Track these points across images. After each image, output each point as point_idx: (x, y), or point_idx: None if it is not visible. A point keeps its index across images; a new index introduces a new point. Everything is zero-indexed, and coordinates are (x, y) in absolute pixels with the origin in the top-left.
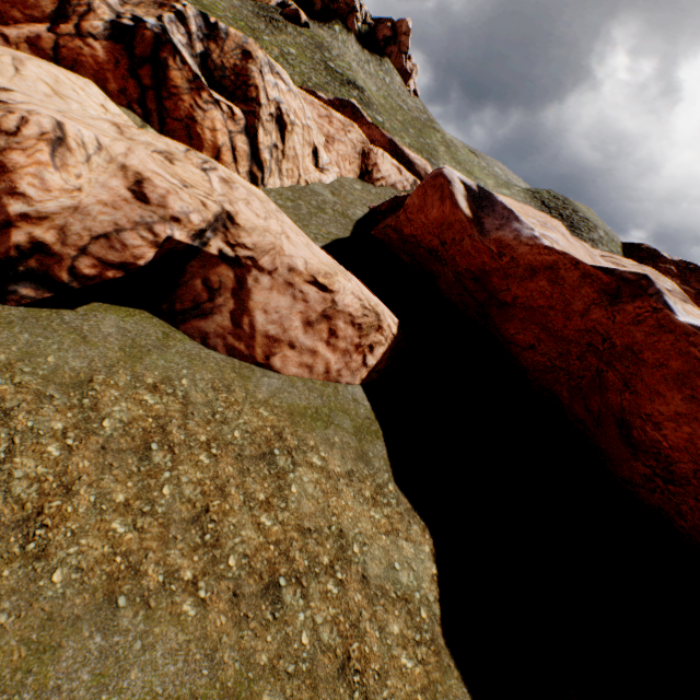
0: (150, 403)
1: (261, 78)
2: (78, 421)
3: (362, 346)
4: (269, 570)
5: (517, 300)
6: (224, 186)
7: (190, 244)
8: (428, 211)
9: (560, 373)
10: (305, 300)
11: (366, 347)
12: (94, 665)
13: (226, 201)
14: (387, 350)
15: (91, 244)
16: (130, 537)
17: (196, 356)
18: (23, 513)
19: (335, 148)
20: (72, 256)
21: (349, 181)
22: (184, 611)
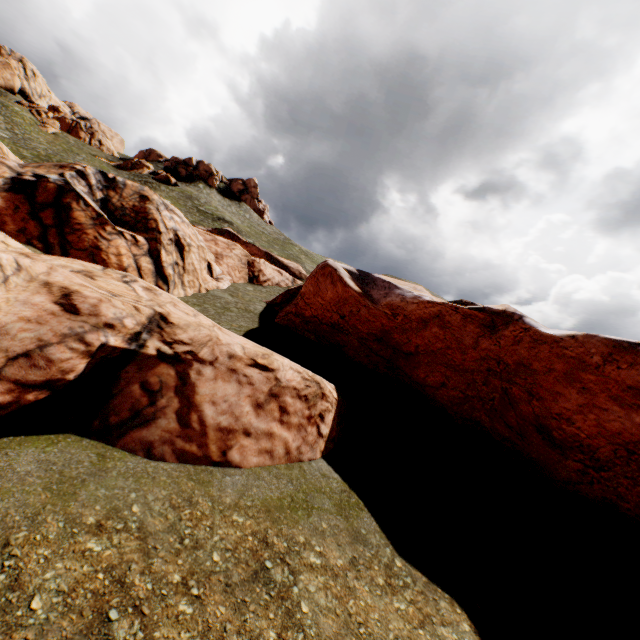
0: (96, 550)
1: (159, 213)
2: None
3: (313, 416)
4: None
5: (419, 347)
6: (149, 293)
7: (127, 348)
8: (323, 294)
9: (474, 400)
10: (250, 382)
11: (317, 416)
12: None
13: (156, 305)
14: (335, 415)
15: (6, 366)
16: None
17: (142, 472)
18: None
19: (224, 261)
20: None
21: (241, 285)
22: None
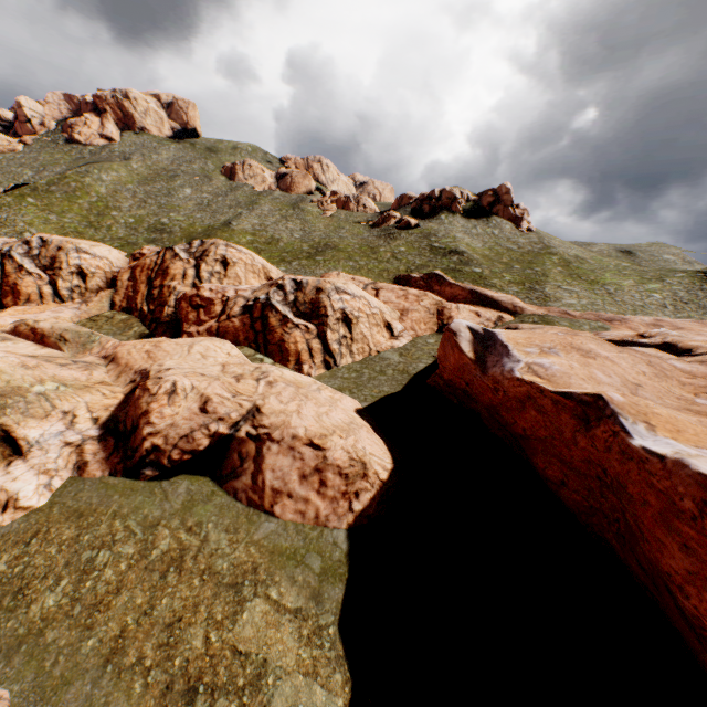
0: (183, 539)
1: (329, 299)
2: (142, 549)
3: (348, 492)
4: (197, 676)
5: (526, 431)
6: (267, 387)
7: (229, 431)
8: (448, 359)
9: (599, 515)
10: (302, 458)
11: (353, 493)
12: (80, 702)
13: (261, 398)
14: (376, 495)
15: (179, 441)
16: (132, 627)
17: (226, 506)
18: (95, 600)
19: (408, 317)
20: (170, 449)
21: (424, 337)
22: (135, 687)
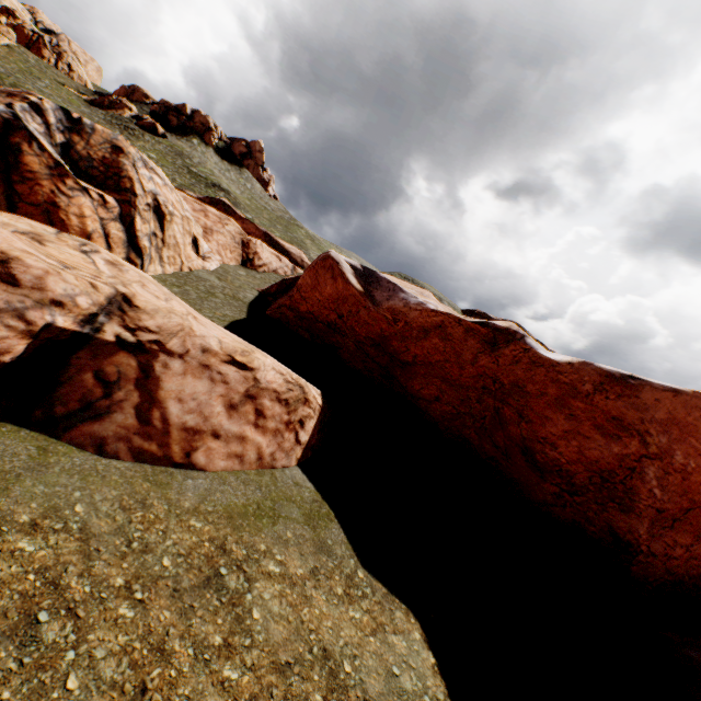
0: (28, 550)
1: (136, 171)
2: None
3: (292, 422)
4: None
5: (417, 358)
6: (113, 268)
7: (78, 331)
8: (322, 289)
9: (466, 417)
10: (225, 381)
11: (297, 422)
12: None
13: (119, 283)
14: (317, 423)
15: None
16: None
17: (91, 470)
18: None
19: (214, 238)
20: None
21: (232, 267)
22: None
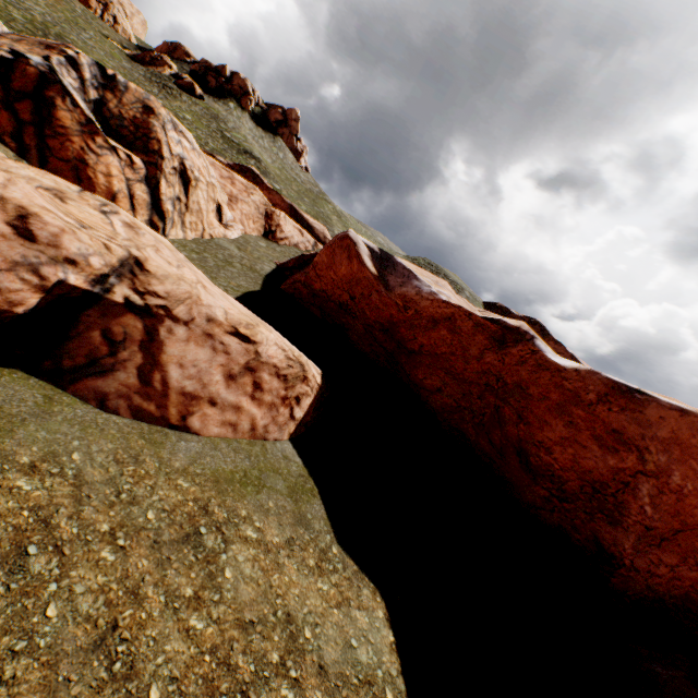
0: (25, 489)
1: (165, 133)
2: None
3: (289, 398)
4: (206, 691)
5: (424, 348)
6: (129, 231)
7: (89, 290)
8: (337, 268)
9: (465, 412)
10: (227, 351)
11: (293, 399)
12: None
13: (133, 246)
14: (314, 401)
15: None
16: None
17: (91, 422)
18: None
19: (239, 207)
20: None
21: (254, 238)
22: None
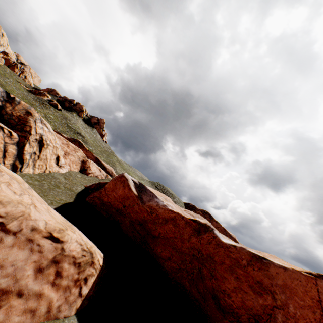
0: None
1: (35, 123)
2: None
3: (80, 279)
4: None
5: (161, 234)
6: None
7: None
8: (117, 191)
9: (184, 271)
10: (41, 250)
11: (83, 279)
12: None
13: None
14: (96, 278)
15: None
16: None
17: None
18: None
19: (69, 157)
20: None
21: (75, 172)
22: None
